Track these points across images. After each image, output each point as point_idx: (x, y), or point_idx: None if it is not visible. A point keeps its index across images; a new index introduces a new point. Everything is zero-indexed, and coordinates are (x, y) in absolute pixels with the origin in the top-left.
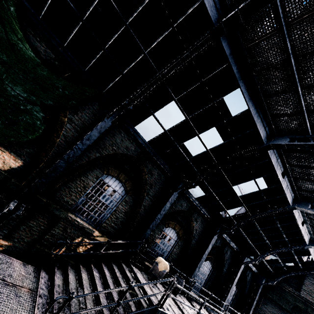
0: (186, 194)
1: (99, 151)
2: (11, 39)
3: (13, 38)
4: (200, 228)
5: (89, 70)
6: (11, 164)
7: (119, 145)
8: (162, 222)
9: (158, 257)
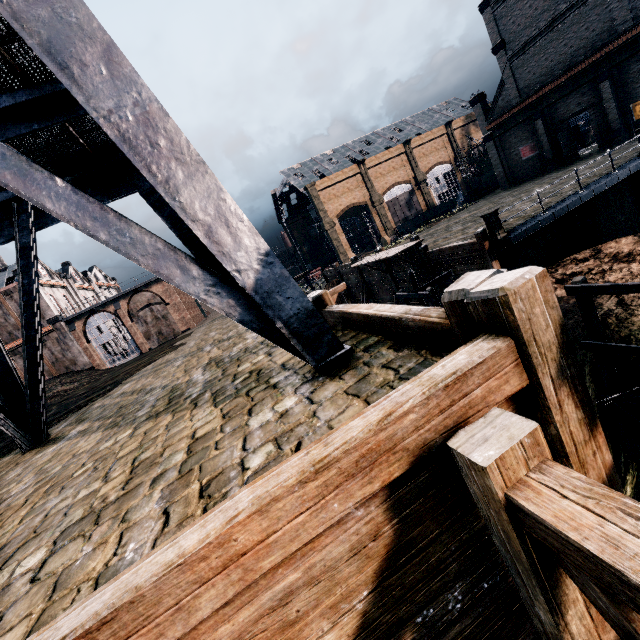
0: None
1: None
2: None
3: None
4: None
5: None
6: None
7: None
8: None
9: None
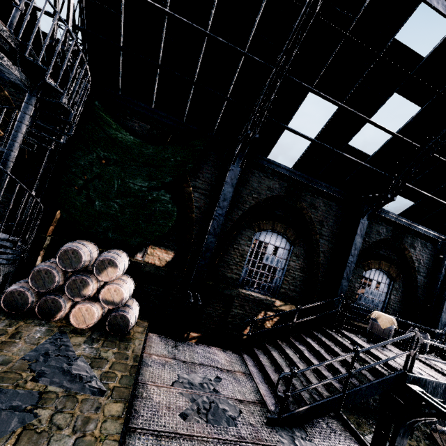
0: (379, 215)
1: (240, 208)
2: (110, 134)
3: (111, 132)
4: (424, 255)
5: (187, 119)
6: (165, 258)
7: (258, 190)
8: (357, 265)
9: (372, 312)
